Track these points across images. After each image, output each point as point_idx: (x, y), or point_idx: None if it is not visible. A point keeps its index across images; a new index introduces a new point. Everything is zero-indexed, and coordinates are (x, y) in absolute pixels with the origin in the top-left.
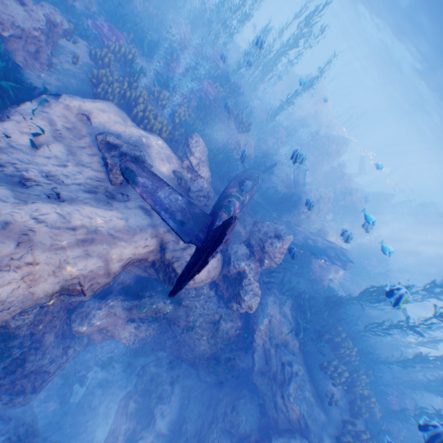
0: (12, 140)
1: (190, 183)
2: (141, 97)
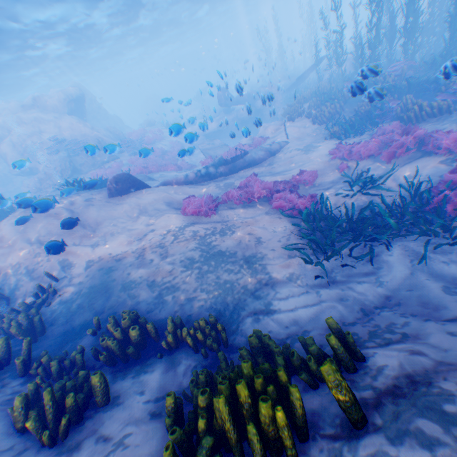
0: None
1: None
2: None
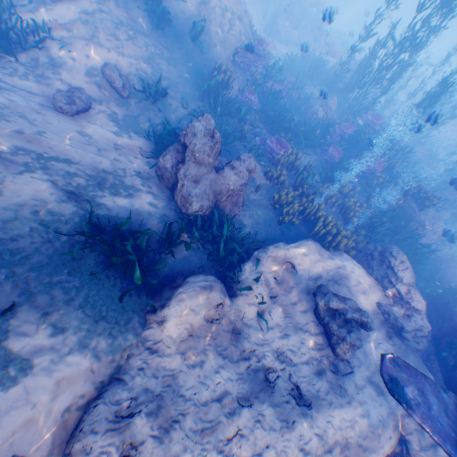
0: (244, 316)
1: (401, 319)
2: (320, 211)
